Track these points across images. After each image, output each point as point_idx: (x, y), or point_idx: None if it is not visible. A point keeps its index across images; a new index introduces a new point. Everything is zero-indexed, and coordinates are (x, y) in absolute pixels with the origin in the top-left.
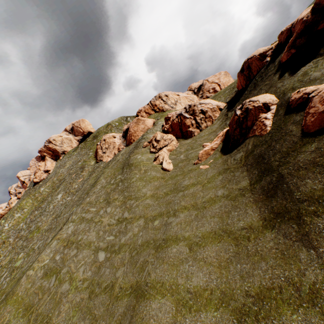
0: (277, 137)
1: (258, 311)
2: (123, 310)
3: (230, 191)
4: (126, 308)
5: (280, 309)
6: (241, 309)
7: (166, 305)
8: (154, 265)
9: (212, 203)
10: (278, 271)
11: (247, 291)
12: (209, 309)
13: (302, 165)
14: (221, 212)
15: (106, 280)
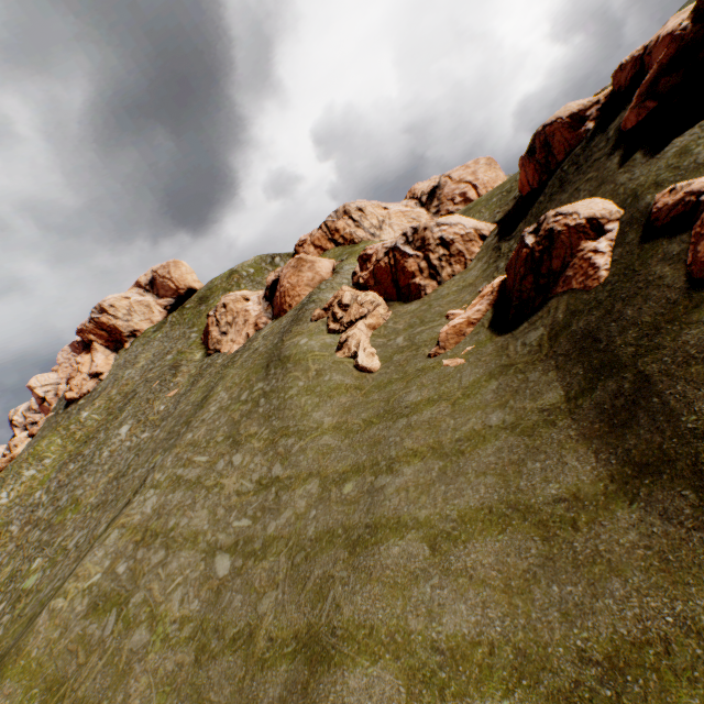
0: (626, 292)
1: (615, 697)
2: (278, 692)
3: (520, 415)
4: (285, 688)
5: (671, 695)
6: (569, 692)
7: (384, 681)
8: (348, 585)
9: (479, 443)
10: (655, 601)
11: (582, 650)
12: (489, 691)
13: (695, 352)
14: (503, 462)
15: (235, 621)
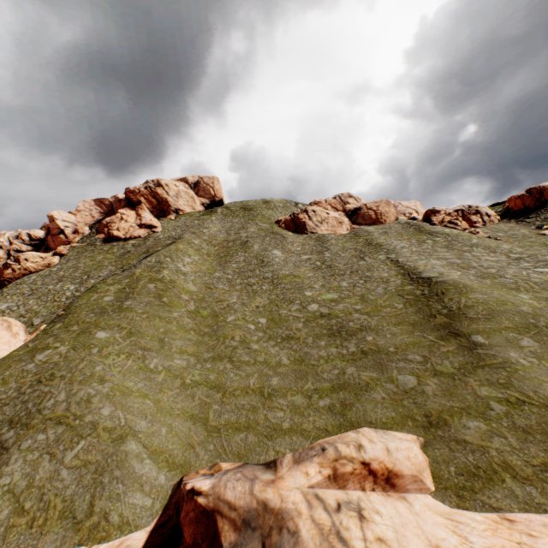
0: None
1: None
2: None
3: None
4: None
5: None
6: None
7: None
8: None
9: None
10: None
11: None
12: None
13: None
14: None
15: None
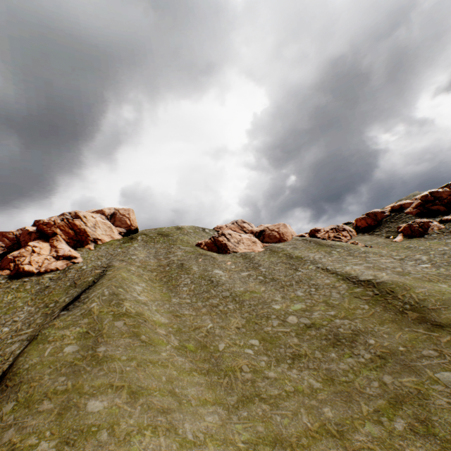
0: None
1: None
2: None
3: None
4: None
5: None
6: None
7: None
8: None
9: None
10: None
11: None
12: None
13: None
14: None
15: None
